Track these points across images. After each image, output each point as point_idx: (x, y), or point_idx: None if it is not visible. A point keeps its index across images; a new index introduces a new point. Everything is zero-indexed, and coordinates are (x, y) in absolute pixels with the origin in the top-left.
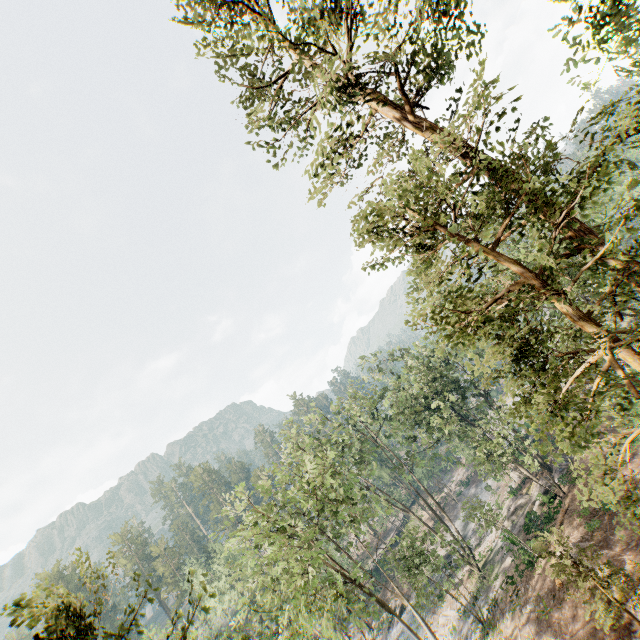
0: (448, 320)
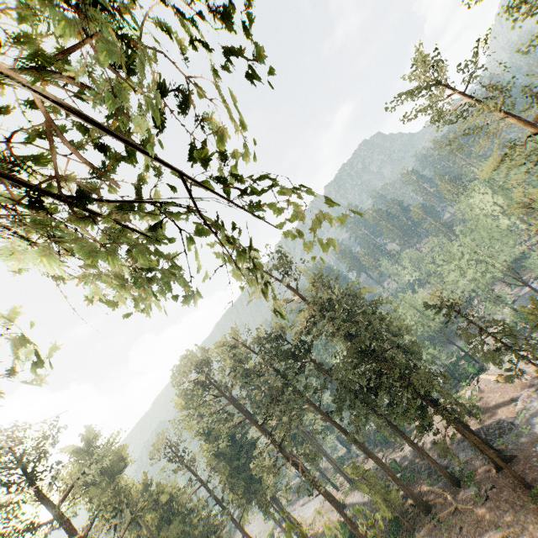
0: None
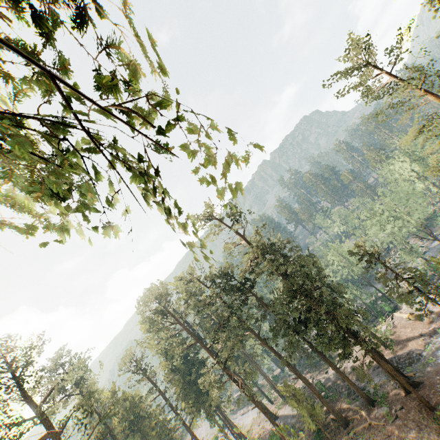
0: None
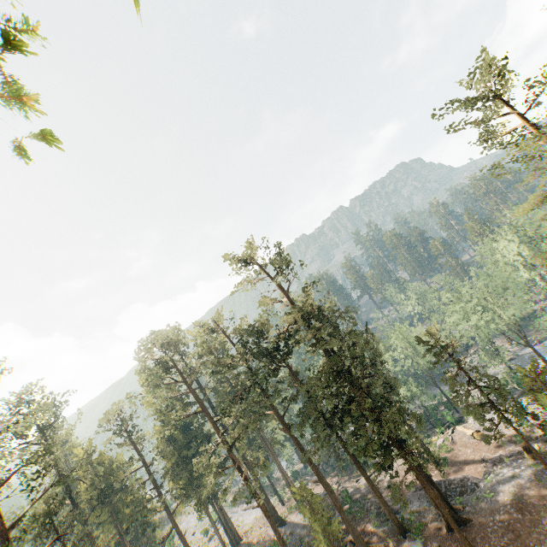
0: None
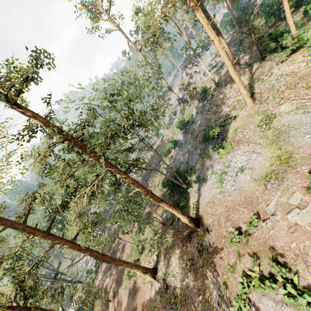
0: None
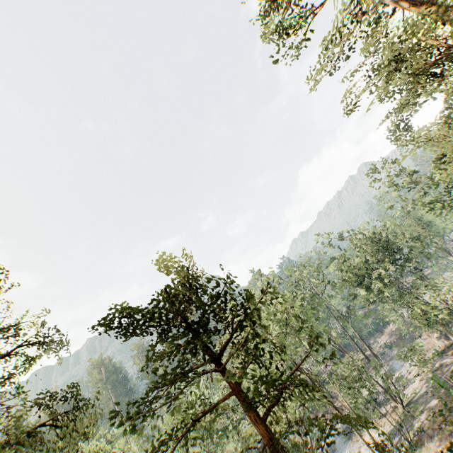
0: (452, 132)
